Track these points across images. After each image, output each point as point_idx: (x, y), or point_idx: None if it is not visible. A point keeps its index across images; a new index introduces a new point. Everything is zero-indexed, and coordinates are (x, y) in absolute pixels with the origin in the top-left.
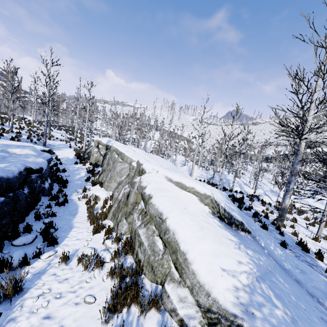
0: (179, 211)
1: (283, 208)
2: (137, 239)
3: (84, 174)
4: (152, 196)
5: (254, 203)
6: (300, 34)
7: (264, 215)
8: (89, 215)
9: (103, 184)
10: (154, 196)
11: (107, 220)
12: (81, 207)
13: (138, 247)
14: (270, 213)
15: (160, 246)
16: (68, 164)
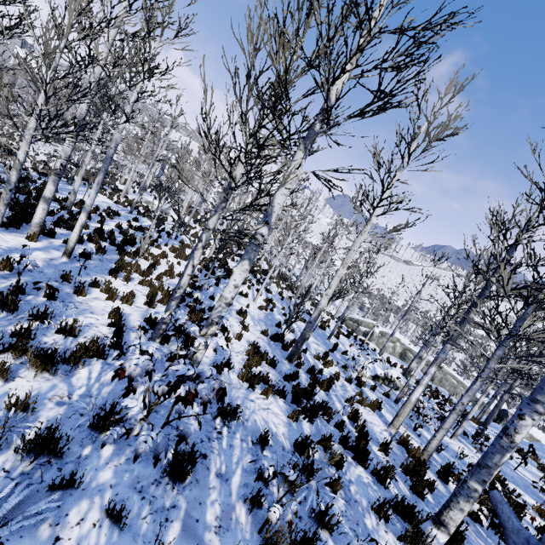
0: None
1: None
2: None
3: None
4: None
5: None
6: None
7: None
8: None
9: None
10: None
11: None
12: None
13: None
14: None
15: None
16: None
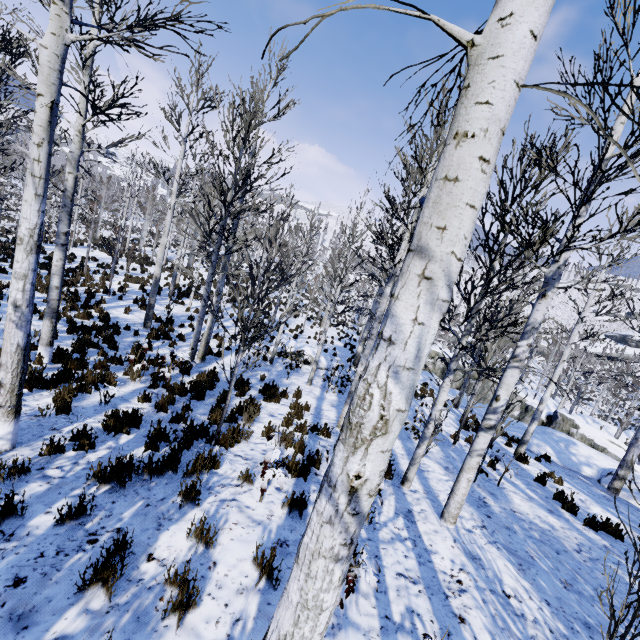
0: None
1: None
2: None
3: None
4: (605, 448)
5: None
6: None
7: None
8: None
9: None
10: (607, 448)
11: None
12: None
13: None
14: None
15: None
16: None
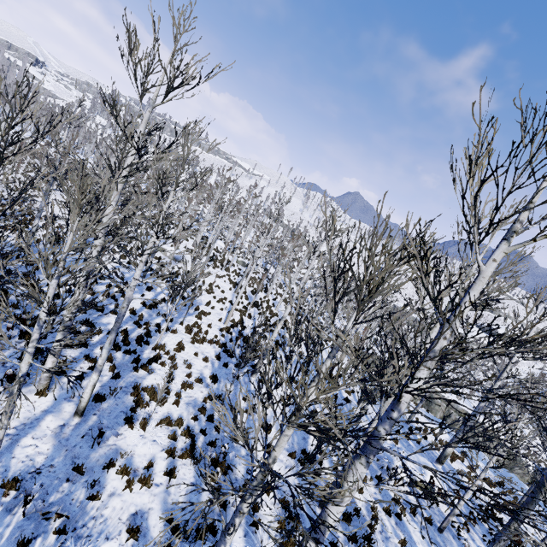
0: None
1: None
2: None
3: None
4: None
5: None
6: None
7: None
8: None
9: None
10: None
11: None
12: None
13: None
14: None
15: None
16: None
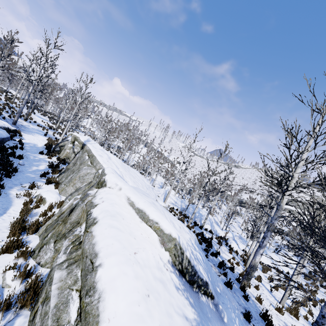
0: (123, 257)
1: (252, 265)
2: (46, 286)
3: (43, 168)
4: (96, 222)
5: (221, 248)
6: (300, 94)
7: (230, 267)
8: (15, 222)
9: (59, 185)
10: (99, 222)
11: (35, 235)
12: (14, 207)
13: (41, 301)
14: (235, 264)
15: (73, 312)
16: (30, 152)
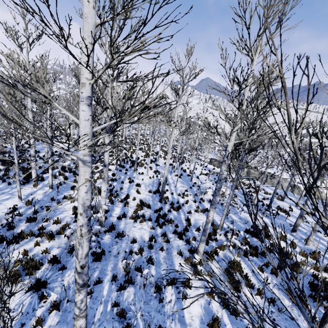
0: None
1: None
2: None
3: None
4: None
5: None
6: None
7: None
8: None
9: None
10: None
11: None
12: None
13: None
14: None
15: None
16: None
